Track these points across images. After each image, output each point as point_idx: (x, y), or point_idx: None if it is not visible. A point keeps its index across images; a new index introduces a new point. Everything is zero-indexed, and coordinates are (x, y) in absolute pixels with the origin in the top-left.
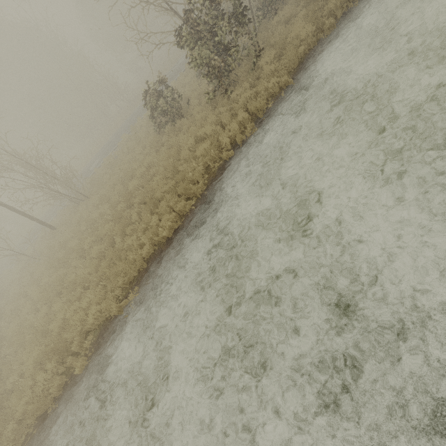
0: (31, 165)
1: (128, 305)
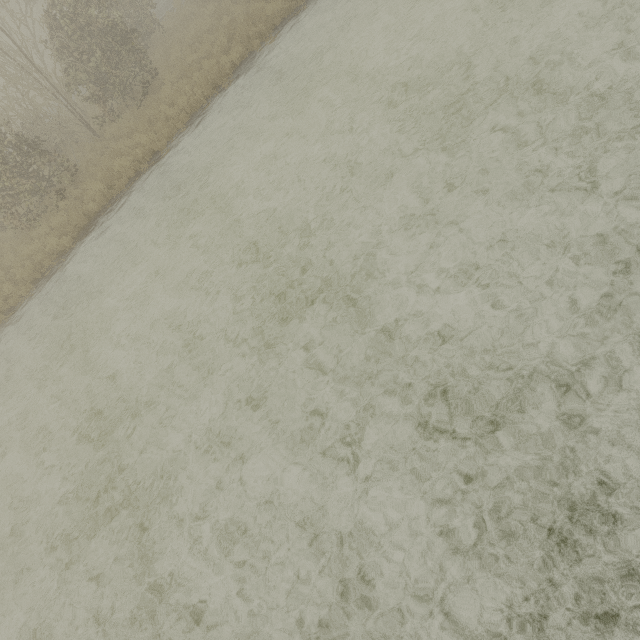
0: None
1: None
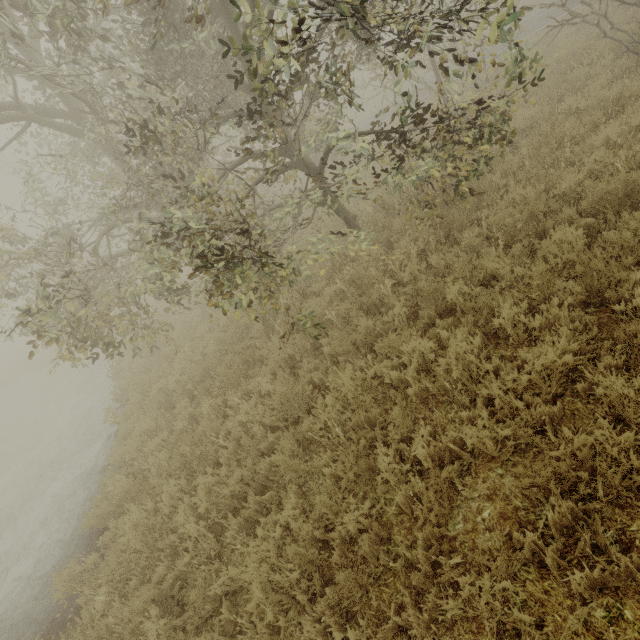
0: None
1: None
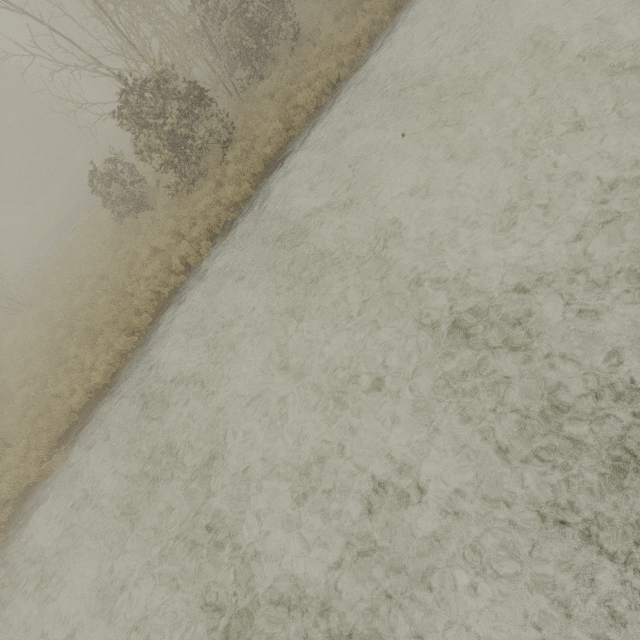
0: None
1: (53, 468)
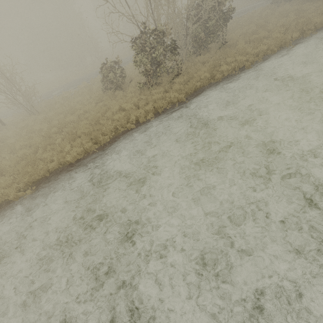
0: (5, 76)
1: (24, 196)
